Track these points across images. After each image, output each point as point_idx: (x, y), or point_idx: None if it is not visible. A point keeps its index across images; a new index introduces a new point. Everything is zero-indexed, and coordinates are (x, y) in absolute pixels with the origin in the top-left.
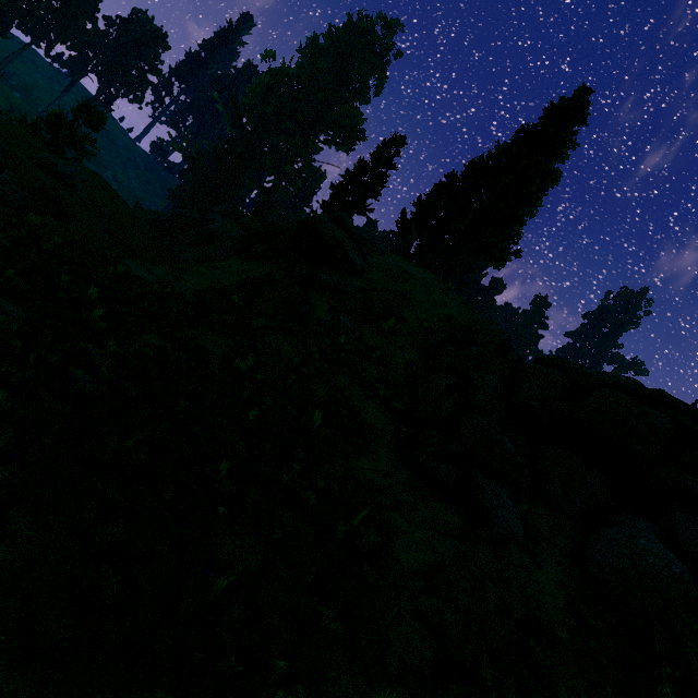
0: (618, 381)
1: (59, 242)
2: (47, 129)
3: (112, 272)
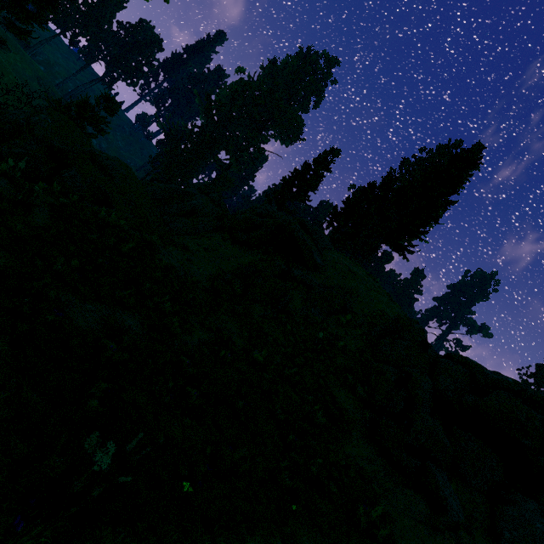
0: (507, 382)
1: (131, 246)
2: (76, 110)
3: (159, 265)
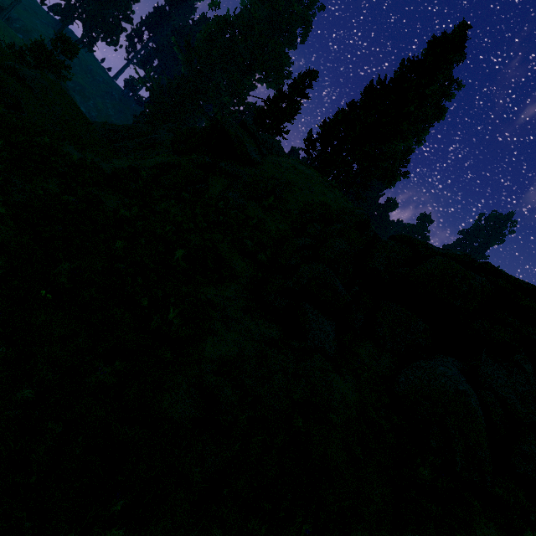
0: (454, 254)
1: None
2: (31, 55)
3: (39, 142)
